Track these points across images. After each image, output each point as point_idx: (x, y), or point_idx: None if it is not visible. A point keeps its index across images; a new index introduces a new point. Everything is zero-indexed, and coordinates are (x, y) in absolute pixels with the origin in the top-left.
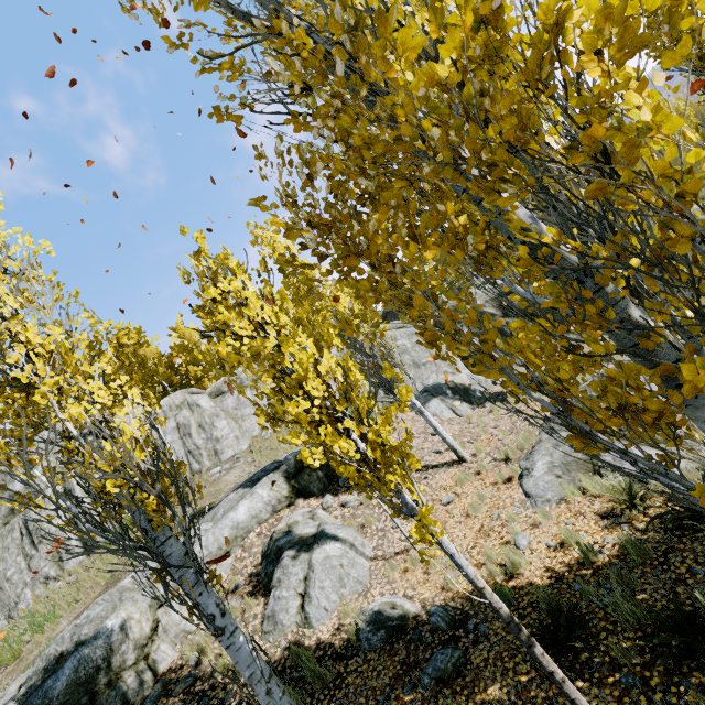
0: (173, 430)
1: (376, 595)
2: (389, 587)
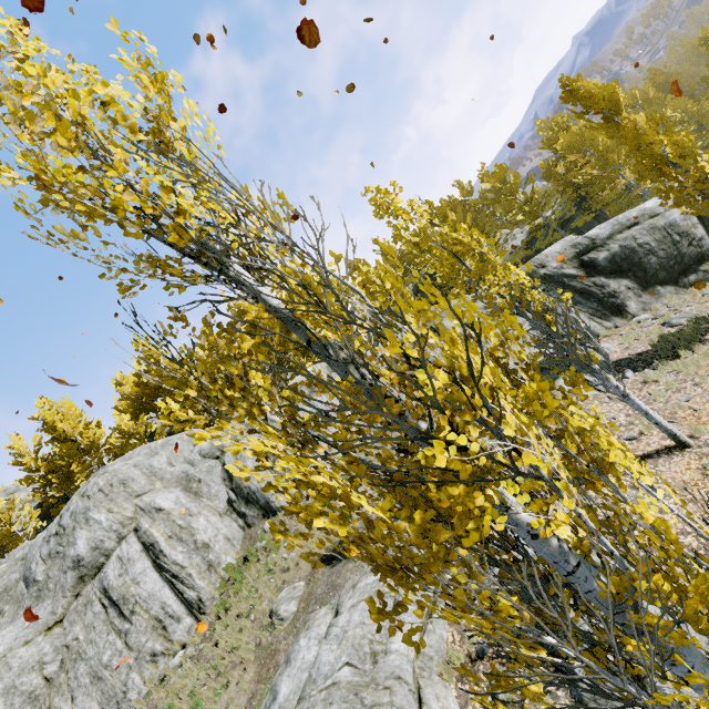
0: None
1: None
2: None
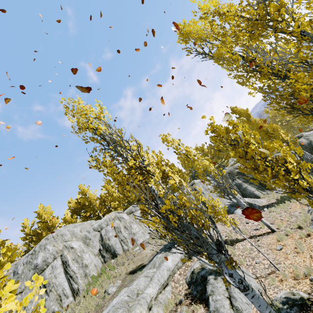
0: (112, 230)
1: (272, 293)
2: (277, 289)
